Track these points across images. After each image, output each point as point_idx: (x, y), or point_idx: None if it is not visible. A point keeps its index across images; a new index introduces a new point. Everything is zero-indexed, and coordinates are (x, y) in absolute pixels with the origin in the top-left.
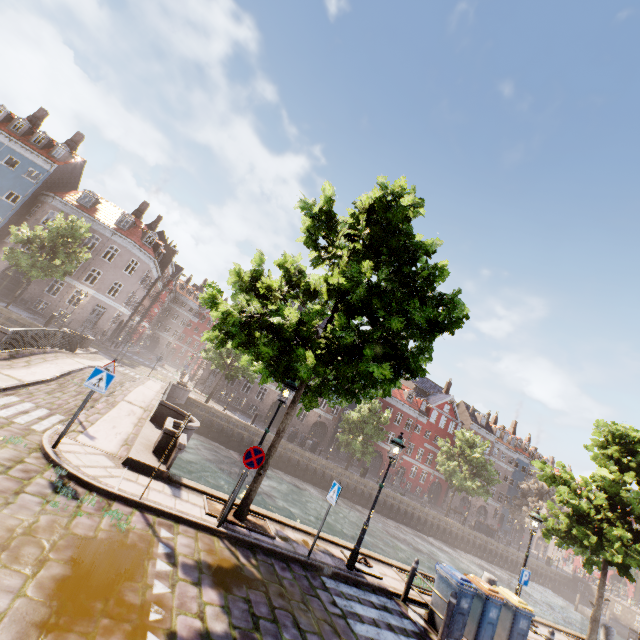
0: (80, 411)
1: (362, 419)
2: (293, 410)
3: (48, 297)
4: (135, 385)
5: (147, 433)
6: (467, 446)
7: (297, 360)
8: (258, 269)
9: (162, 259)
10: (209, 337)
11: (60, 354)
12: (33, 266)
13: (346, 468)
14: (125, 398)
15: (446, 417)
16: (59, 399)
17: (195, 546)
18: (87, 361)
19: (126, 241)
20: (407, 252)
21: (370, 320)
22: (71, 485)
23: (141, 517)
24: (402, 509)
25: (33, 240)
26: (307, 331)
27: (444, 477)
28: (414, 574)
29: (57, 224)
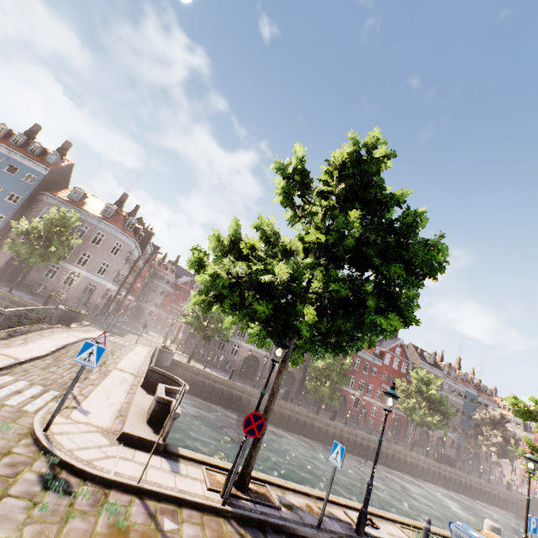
0: (71, 389)
1: (327, 367)
2: (284, 369)
3: (46, 280)
4: (125, 352)
5: (139, 400)
6: (422, 384)
7: (295, 317)
8: (236, 233)
9: (142, 241)
10: (196, 301)
11: (56, 329)
12: (32, 254)
13: (317, 413)
14: (117, 366)
15: (398, 359)
16: (54, 374)
17: (203, 536)
18: (81, 334)
19: (110, 227)
20: (379, 204)
21: (358, 271)
22: (63, 475)
23: (141, 506)
24: (371, 447)
25: (31, 231)
26: (297, 287)
27: (404, 414)
28: (428, 536)
29: (51, 216)
